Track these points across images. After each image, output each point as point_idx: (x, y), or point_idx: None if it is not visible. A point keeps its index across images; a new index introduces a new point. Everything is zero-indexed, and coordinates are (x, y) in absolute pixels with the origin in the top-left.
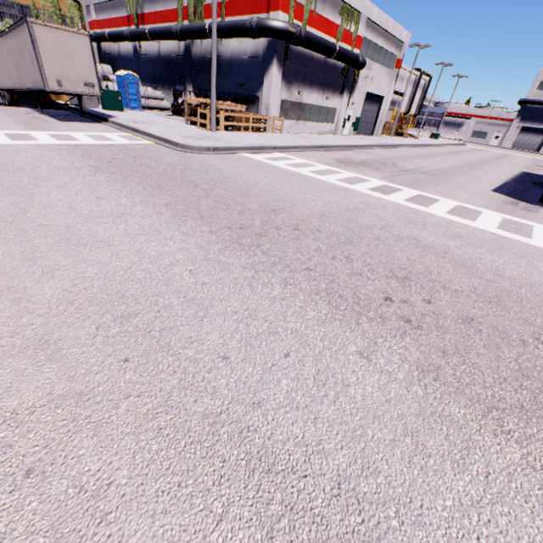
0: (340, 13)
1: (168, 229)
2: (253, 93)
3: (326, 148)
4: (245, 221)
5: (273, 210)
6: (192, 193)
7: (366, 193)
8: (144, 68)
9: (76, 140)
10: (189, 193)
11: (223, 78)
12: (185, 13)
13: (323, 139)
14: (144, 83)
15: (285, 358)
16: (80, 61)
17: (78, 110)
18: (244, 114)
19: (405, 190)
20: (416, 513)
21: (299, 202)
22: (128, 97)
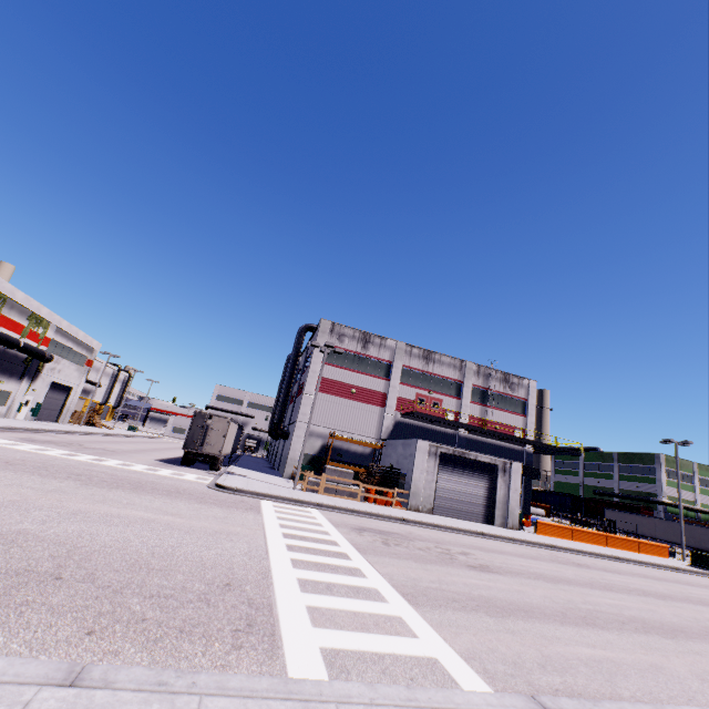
0: (29, 319)
1: None
2: None
3: (2, 429)
4: None
5: None
6: None
7: (55, 455)
8: None
9: None
10: None
11: None
12: None
13: None
14: None
15: (28, 481)
16: None
17: None
18: None
19: (88, 456)
20: (75, 491)
21: (2, 455)
22: None
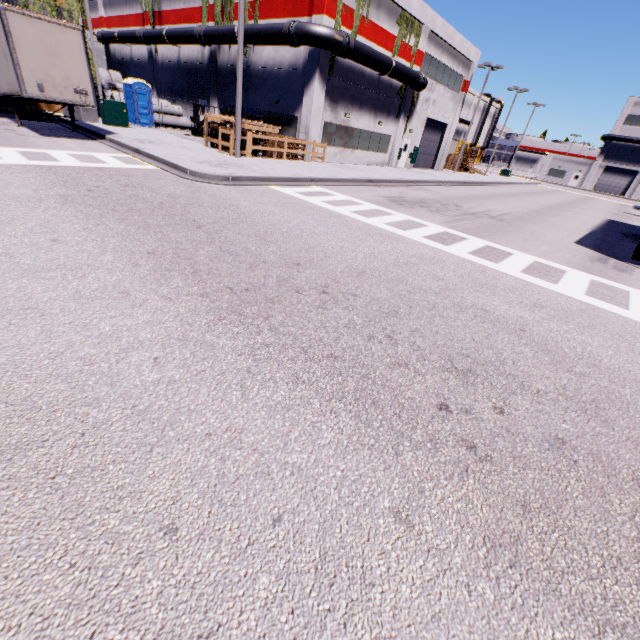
0: (398, 23)
1: (141, 290)
2: (290, 113)
3: (376, 183)
4: (255, 278)
5: (297, 264)
6: (190, 237)
7: (421, 243)
8: (161, 77)
9: (54, 160)
10: (187, 236)
11: (255, 93)
12: (211, 12)
13: (374, 171)
14: (160, 95)
15: (273, 527)
16: (69, 62)
17: (71, 124)
18: (278, 138)
19: (471, 239)
20: None
21: (334, 253)
22: (137, 111)
